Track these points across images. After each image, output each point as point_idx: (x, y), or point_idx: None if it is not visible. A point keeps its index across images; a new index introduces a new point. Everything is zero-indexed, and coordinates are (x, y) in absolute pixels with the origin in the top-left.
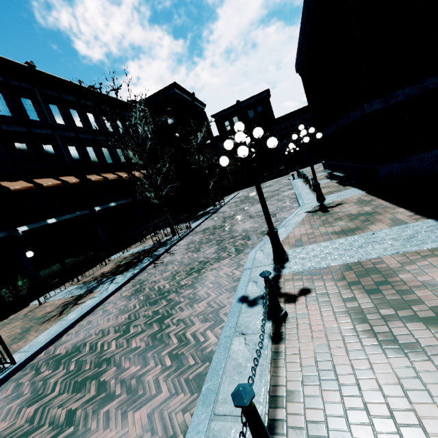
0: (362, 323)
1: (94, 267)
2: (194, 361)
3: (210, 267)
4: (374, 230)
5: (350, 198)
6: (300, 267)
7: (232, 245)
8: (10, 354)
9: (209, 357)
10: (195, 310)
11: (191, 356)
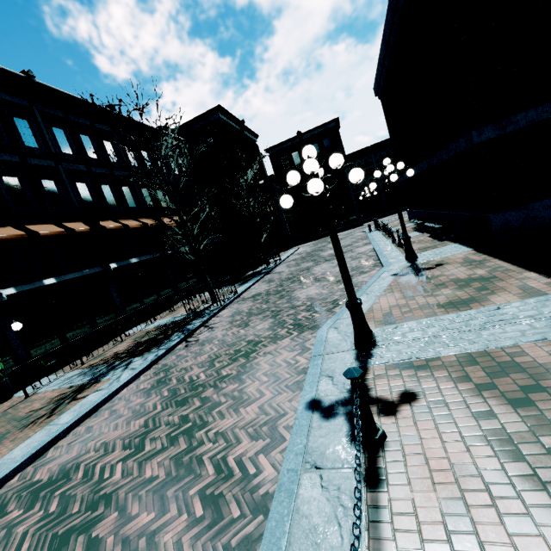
0: (514, 460)
1: (106, 343)
2: (240, 511)
3: (263, 351)
4: (497, 302)
5: (453, 257)
6: (395, 357)
7: (293, 318)
8: None
9: (263, 505)
10: (241, 418)
11: (234, 500)
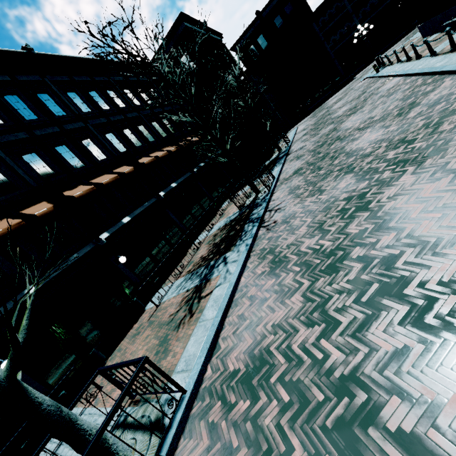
0: None
1: (185, 255)
2: None
3: (383, 197)
4: None
5: None
6: None
7: (382, 161)
8: (175, 382)
9: None
10: None
11: None
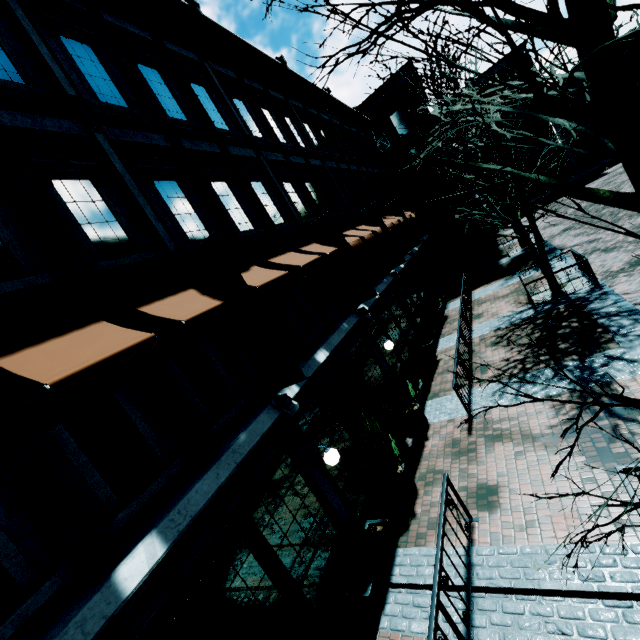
0: None
1: (434, 361)
2: None
3: None
4: None
5: None
6: None
7: None
8: None
9: None
10: None
11: None
